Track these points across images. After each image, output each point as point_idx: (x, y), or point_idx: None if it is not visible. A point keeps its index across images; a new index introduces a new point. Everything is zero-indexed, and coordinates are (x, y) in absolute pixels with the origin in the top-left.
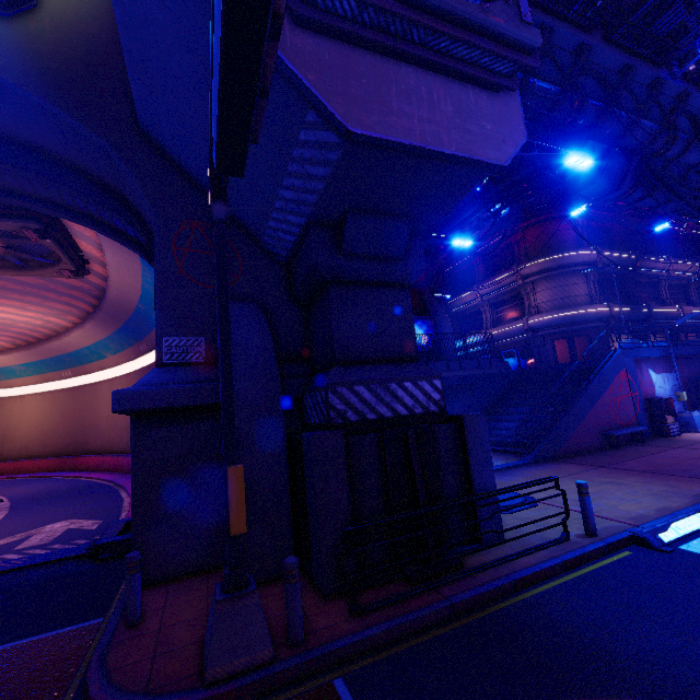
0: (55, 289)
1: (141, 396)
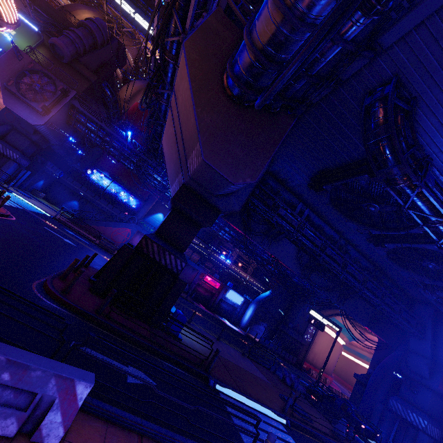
0: None
1: None
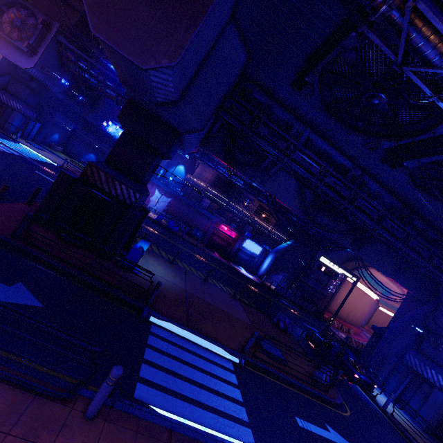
0: None
1: None
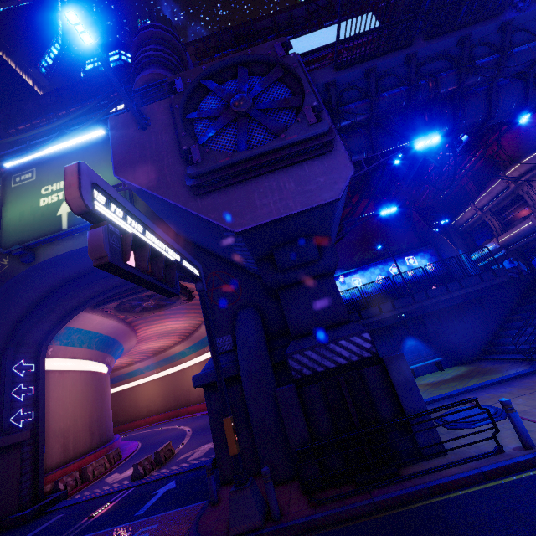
0: (185, 308)
1: (204, 377)
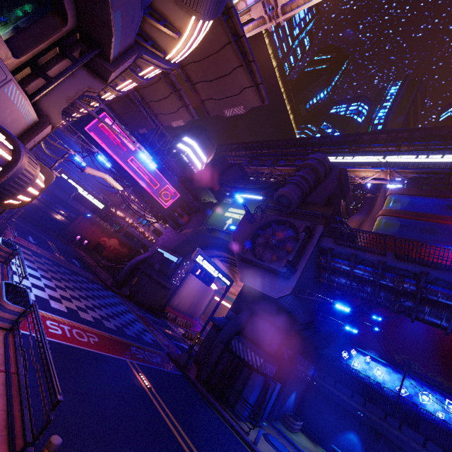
0: None
1: (215, 320)
